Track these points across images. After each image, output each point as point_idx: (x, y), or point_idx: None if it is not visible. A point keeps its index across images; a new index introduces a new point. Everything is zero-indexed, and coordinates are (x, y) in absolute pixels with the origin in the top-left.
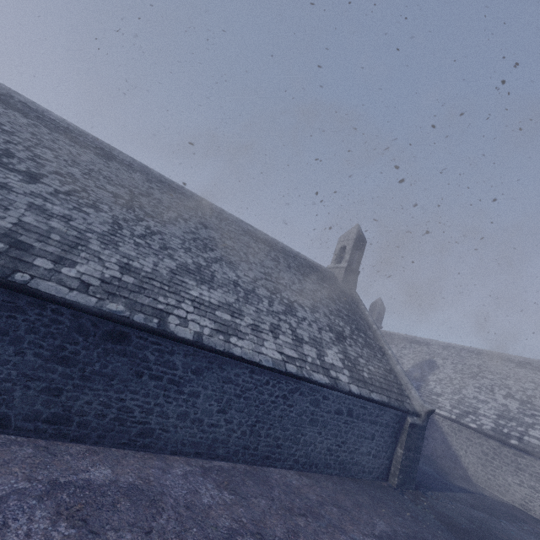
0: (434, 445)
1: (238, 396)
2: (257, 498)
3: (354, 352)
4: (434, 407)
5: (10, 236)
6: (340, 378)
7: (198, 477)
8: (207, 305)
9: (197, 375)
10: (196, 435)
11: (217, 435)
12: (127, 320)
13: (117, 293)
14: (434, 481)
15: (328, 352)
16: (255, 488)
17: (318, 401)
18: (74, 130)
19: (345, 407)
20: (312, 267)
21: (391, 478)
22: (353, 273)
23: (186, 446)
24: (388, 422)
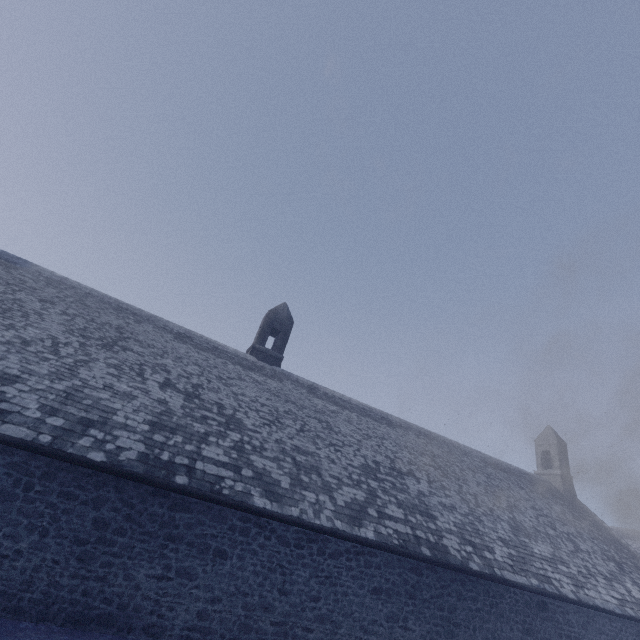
0: None
1: None
2: None
3: (638, 579)
4: None
5: (464, 538)
6: None
7: None
8: (549, 560)
9: (585, 629)
10: None
11: None
12: (547, 591)
13: (522, 567)
14: None
15: (628, 585)
16: None
17: None
18: (366, 408)
19: None
20: (536, 482)
21: None
22: (568, 480)
23: None
24: None
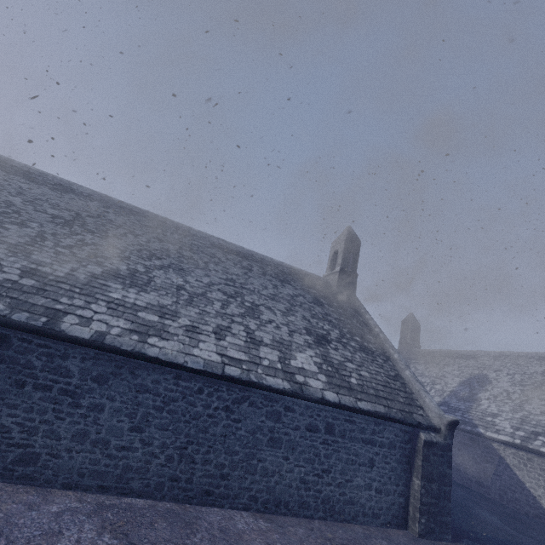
0: (501, 485)
1: (159, 408)
2: (157, 544)
3: (341, 356)
4: (489, 431)
5: None
6: (310, 383)
7: (81, 515)
8: (128, 306)
9: (100, 383)
10: (99, 462)
11: (130, 462)
12: (2, 318)
13: (4, 294)
14: (494, 531)
15: (298, 355)
16: (164, 532)
17: (278, 413)
18: (35, 172)
19: (321, 421)
20: (298, 275)
21: (411, 524)
22: (349, 277)
23: (84, 477)
24: (392, 441)
